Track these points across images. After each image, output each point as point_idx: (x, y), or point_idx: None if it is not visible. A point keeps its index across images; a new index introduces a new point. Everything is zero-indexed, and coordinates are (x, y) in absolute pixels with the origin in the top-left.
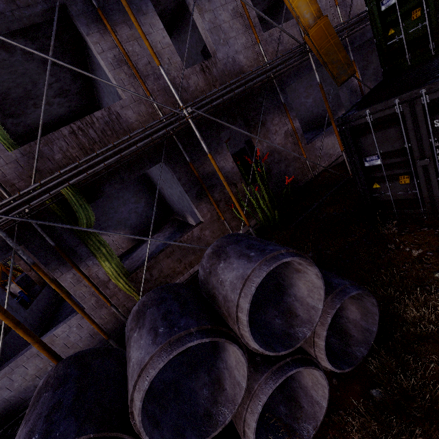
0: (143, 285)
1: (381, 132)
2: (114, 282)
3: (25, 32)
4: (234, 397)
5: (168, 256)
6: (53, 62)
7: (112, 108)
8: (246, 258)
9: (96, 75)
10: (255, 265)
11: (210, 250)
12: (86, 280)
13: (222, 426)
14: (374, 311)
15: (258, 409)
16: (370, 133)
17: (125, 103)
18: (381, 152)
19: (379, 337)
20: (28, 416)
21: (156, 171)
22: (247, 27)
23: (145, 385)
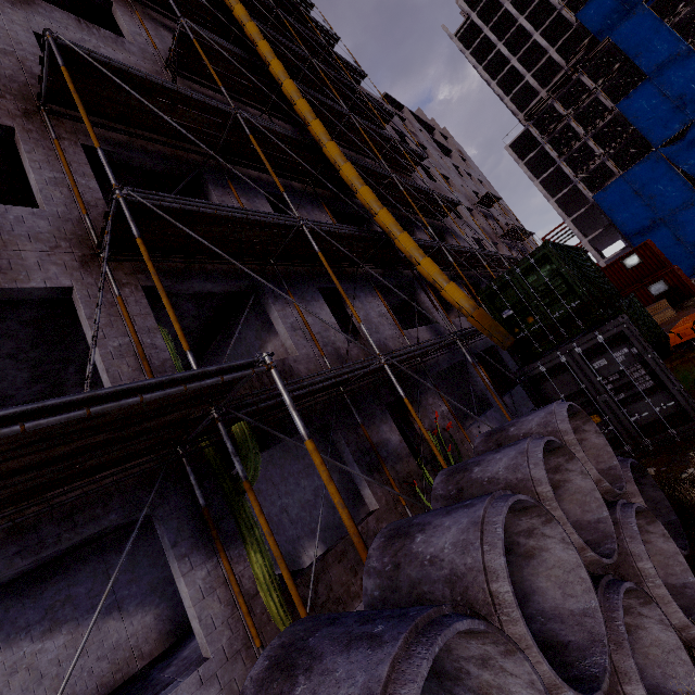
0: (309, 608)
1: (556, 379)
2: (262, 600)
3: (200, 299)
4: (604, 534)
5: (339, 560)
6: (191, 331)
7: (286, 360)
8: (538, 410)
9: (221, 352)
10: (554, 404)
11: (480, 438)
12: (234, 578)
13: (615, 551)
14: (659, 496)
15: (635, 530)
16: (547, 381)
17: (298, 358)
18: (563, 396)
19: (684, 525)
20: (416, 530)
21: (263, 472)
22: (391, 325)
23: (540, 456)
